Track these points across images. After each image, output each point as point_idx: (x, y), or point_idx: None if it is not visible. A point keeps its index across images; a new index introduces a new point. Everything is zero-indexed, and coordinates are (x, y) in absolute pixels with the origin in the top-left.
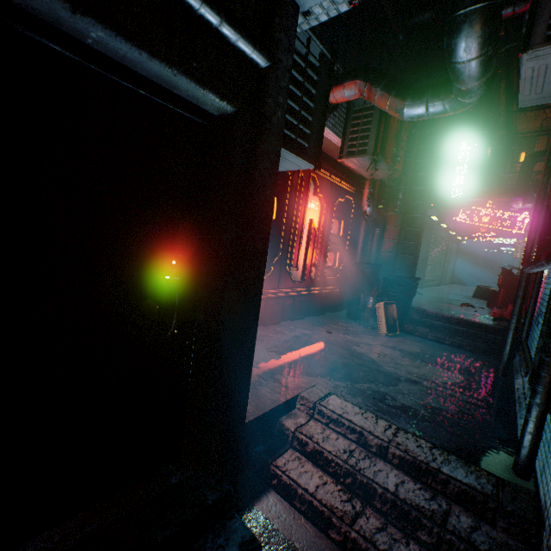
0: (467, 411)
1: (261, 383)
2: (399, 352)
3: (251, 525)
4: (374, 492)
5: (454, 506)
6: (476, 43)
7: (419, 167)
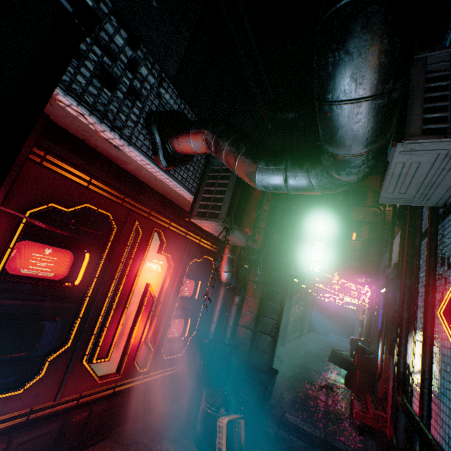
0: None
1: None
2: None
3: None
4: None
5: None
6: (376, 64)
7: (282, 238)
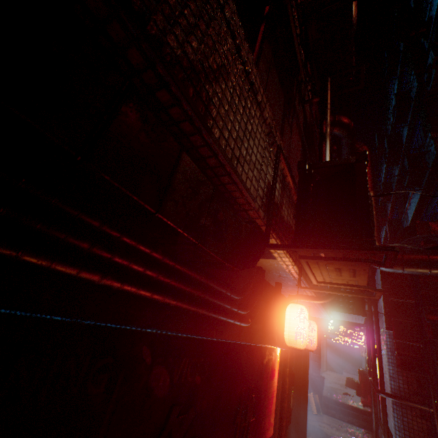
0: None
1: None
2: (328, 425)
3: None
4: None
5: None
6: None
7: None
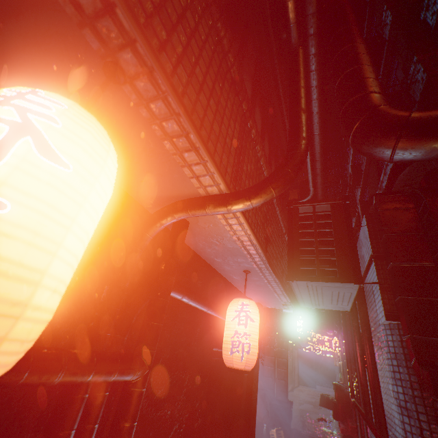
0: None
1: None
2: None
3: None
4: None
5: None
6: None
7: (280, 316)
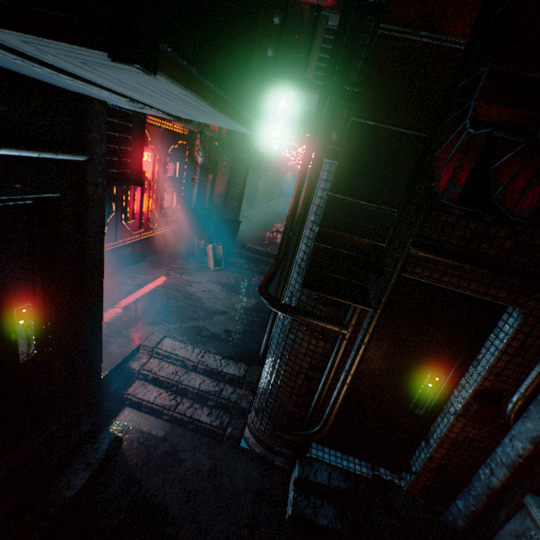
0: (249, 328)
1: (110, 342)
2: (221, 286)
3: (115, 430)
4: (188, 390)
5: (227, 385)
6: None
7: None
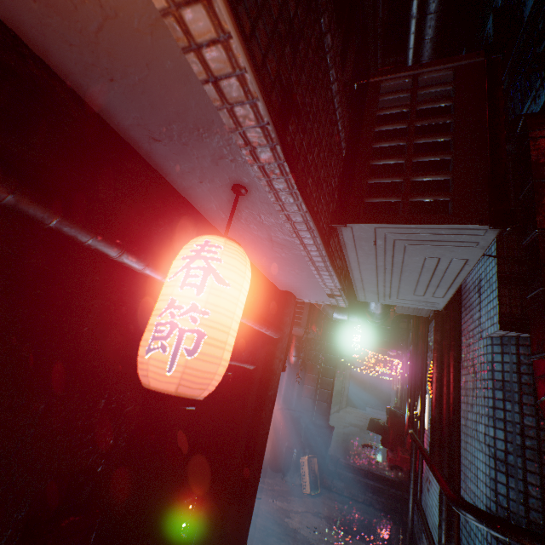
0: None
1: None
2: (326, 521)
3: None
4: None
5: None
6: (381, 306)
7: (331, 327)
